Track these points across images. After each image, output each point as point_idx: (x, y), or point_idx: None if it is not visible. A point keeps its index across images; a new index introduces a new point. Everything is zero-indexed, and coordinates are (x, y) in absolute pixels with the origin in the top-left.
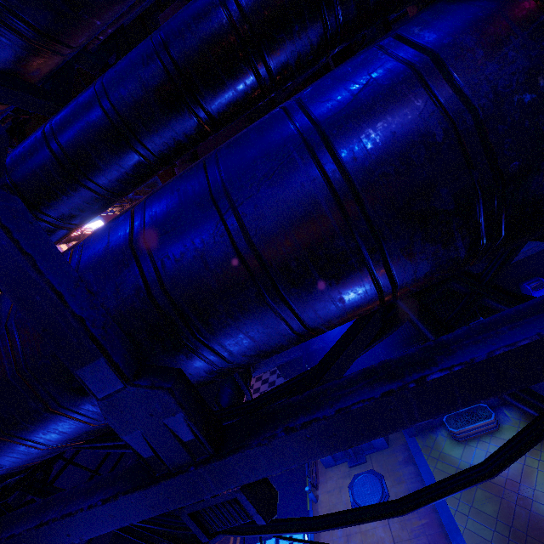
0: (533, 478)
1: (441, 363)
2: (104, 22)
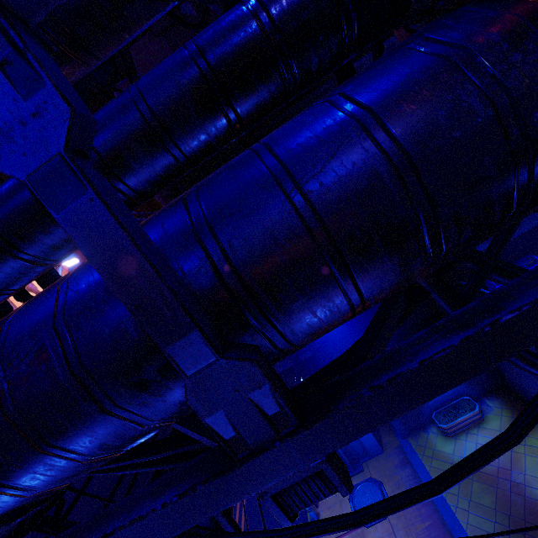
0: (522, 464)
1: (508, 307)
2: (129, 37)
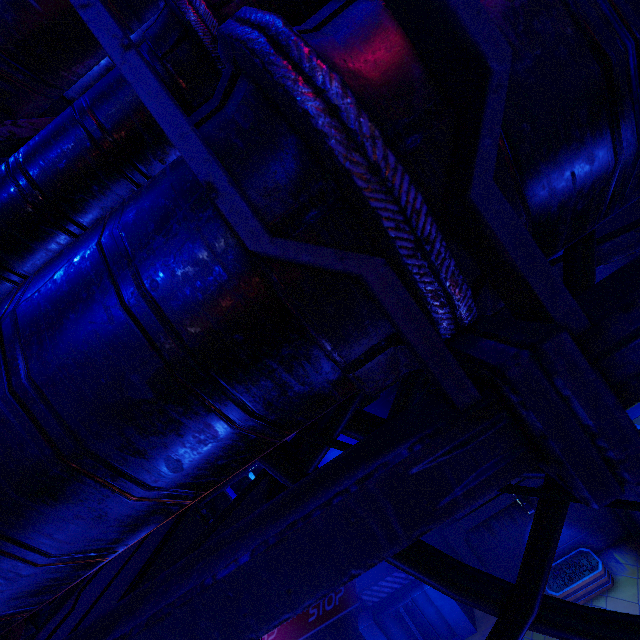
0: None
1: (113, 632)
2: None
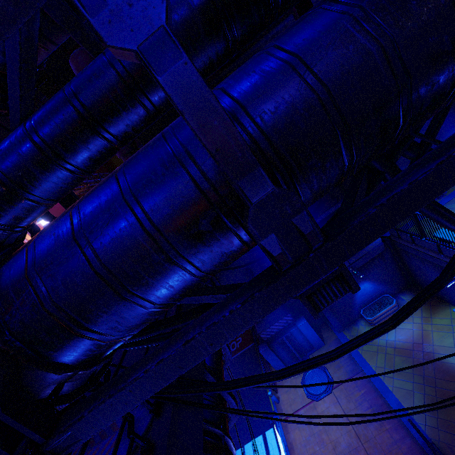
0: (430, 338)
1: None
2: None
